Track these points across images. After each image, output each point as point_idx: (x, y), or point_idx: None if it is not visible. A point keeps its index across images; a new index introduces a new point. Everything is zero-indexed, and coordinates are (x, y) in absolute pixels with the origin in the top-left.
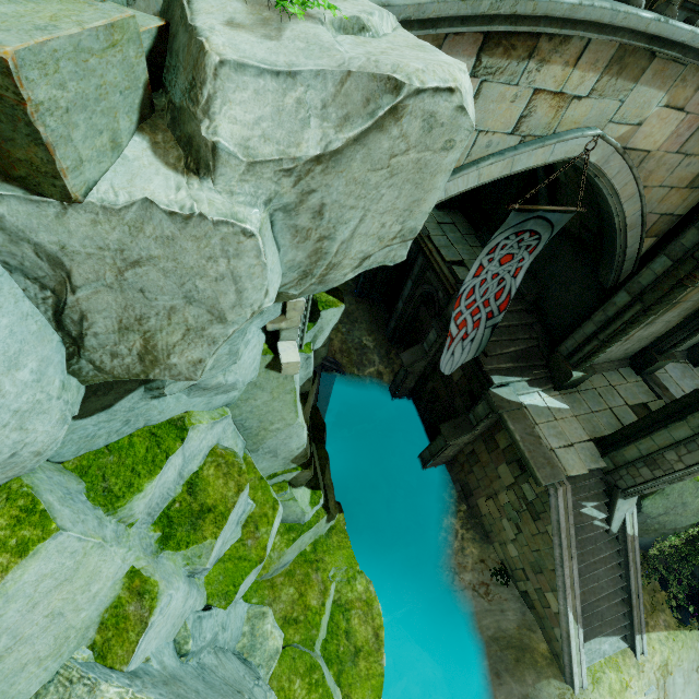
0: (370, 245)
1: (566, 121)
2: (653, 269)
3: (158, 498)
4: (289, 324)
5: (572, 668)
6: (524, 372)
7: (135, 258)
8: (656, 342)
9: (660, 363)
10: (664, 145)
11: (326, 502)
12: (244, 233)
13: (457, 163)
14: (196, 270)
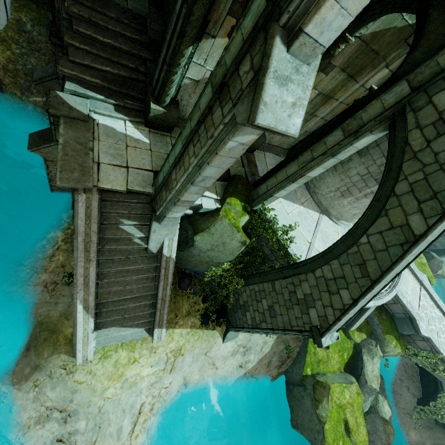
0: None
1: None
2: None
3: None
4: None
5: (76, 347)
6: (114, 96)
7: None
8: None
9: None
10: None
11: None
12: None
13: None
14: None
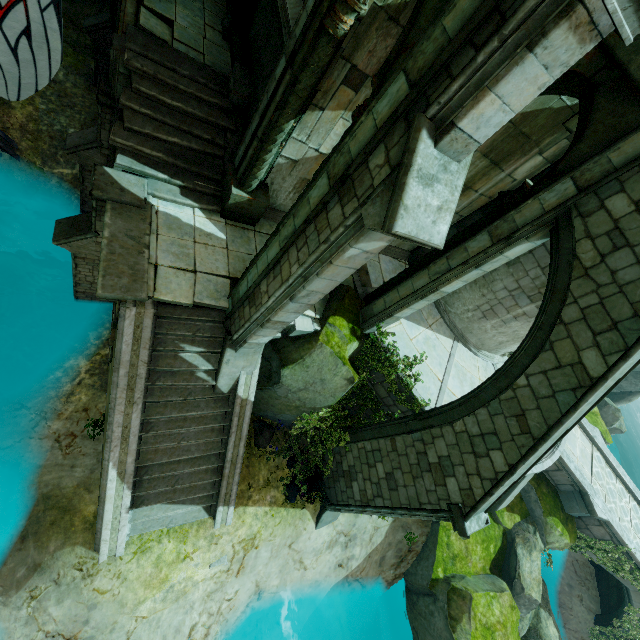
0: None
1: None
2: (308, 7)
3: None
4: None
5: (101, 535)
6: (181, 176)
7: None
8: None
9: None
10: None
11: None
12: None
13: None
14: None
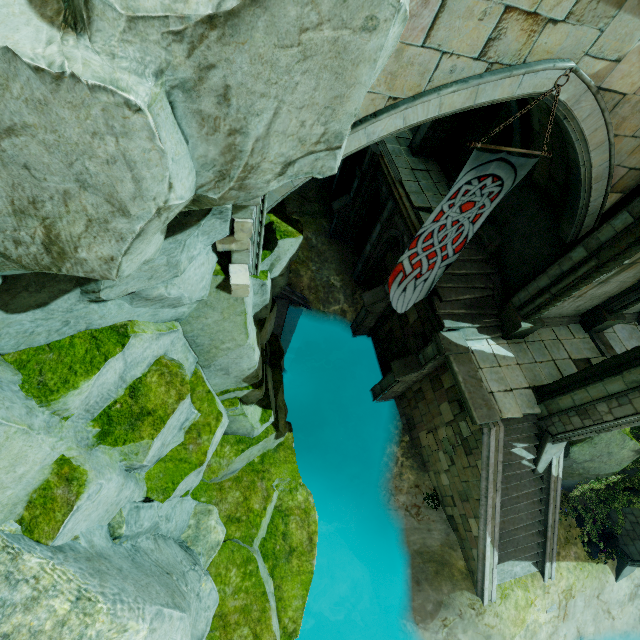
0: (291, 147)
1: (538, 50)
2: (614, 225)
3: (97, 397)
4: (240, 247)
5: (484, 584)
6: (476, 320)
7: (8, 124)
8: (609, 302)
9: (609, 322)
10: None
11: (276, 421)
12: (128, 105)
13: (418, 88)
14: (82, 147)
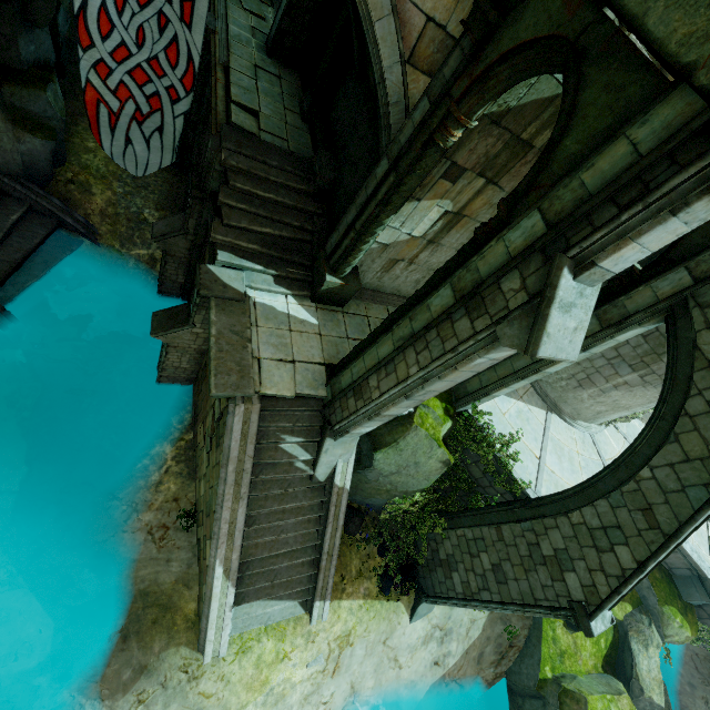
0: None
1: None
2: (414, 119)
3: None
4: None
5: (207, 635)
6: (275, 265)
7: None
8: None
9: None
10: None
11: None
12: None
13: None
14: None
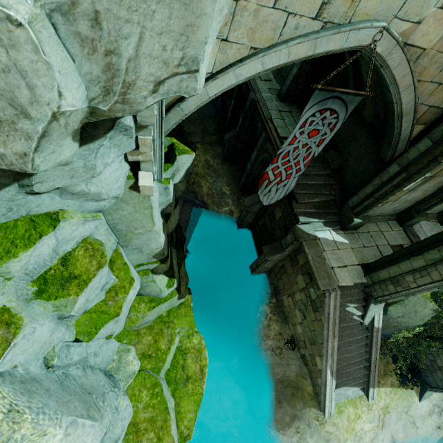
0: (158, 68)
1: (359, 12)
2: (418, 148)
3: (35, 264)
4: (145, 158)
5: (325, 403)
6: (322, 216)
7: None
8: (416, 205)
9: (416, 219)
10: (437, 45)
11: (178, 287)
12: (10, 20)
13: (272, 41)
14: None
